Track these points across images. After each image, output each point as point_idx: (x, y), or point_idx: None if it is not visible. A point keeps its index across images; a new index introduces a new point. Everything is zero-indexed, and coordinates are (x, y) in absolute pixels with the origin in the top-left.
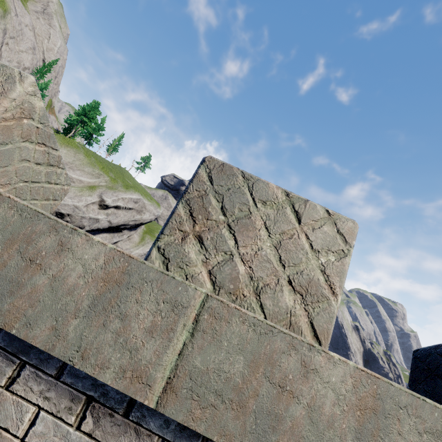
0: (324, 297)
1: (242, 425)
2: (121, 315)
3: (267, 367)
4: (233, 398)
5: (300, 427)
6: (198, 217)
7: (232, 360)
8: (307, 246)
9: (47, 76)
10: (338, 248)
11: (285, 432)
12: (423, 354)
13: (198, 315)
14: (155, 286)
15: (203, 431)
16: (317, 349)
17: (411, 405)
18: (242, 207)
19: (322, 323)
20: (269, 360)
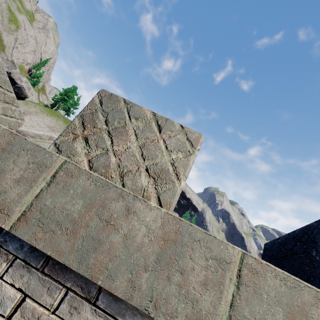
0: (170, 181)
1: (72, 245)
2: (0, 169)
3: (99, 208)
4: (69, 227)
5: (115, 249)
6: (87, 126)
7: (74, 203)
8: (163, 147)
9: (42, 69)
10: (185, 150)
11: (103, 252)
12: (270, 245)
13: (56, 172)
14: (29, 153)
15: (41, 247)
16: (139, 199)
17: (204, 239)
18: (120, 121)
19: (167, 198)
20: (102, 204)
